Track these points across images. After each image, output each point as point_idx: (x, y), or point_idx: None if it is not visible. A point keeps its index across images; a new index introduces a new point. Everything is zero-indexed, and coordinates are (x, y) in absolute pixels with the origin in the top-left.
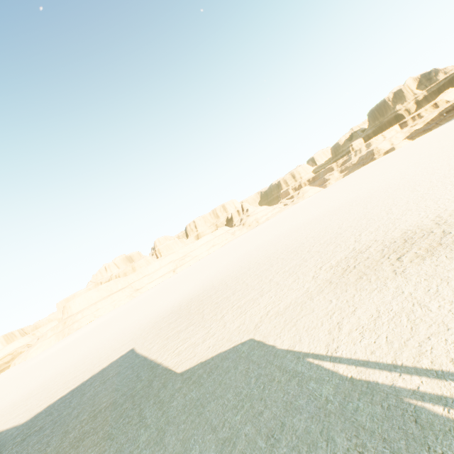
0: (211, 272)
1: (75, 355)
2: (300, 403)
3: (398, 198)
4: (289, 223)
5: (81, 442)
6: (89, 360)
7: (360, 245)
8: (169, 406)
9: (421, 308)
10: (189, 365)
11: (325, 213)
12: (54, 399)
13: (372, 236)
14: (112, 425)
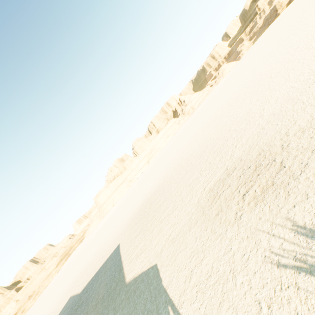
0: (162, 169)
1: (103, 237)
2: None
3: (273, 90)
4: (208, 113)
5: None
6: (105, 246)
7: (231, 164)
8: None
9: (232, 278)
10: (130, 278)
11: (229, 102)
12: (90, 278)
13: (241, 152)
14: None
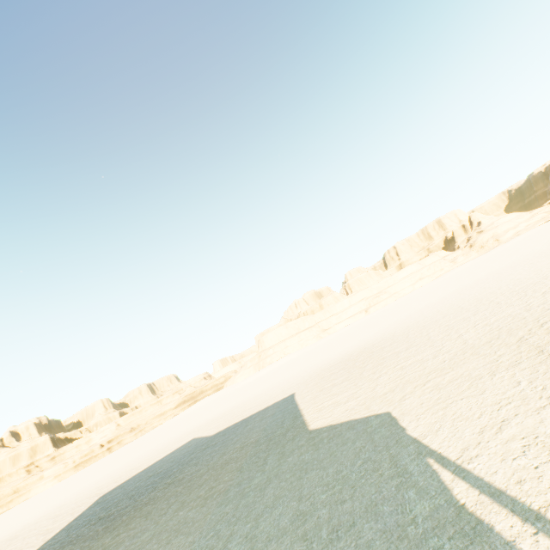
0: (402, 316)
1: (259, 388)
2: (384, 509)
3: None
4: (547, 241)
5: (226, 465)
6: (264, 396)
7: None
8: (285, 460)
9: None
10: (320, 425)
11: None
12: (231, 423)
13: None
14: (246, 460)
